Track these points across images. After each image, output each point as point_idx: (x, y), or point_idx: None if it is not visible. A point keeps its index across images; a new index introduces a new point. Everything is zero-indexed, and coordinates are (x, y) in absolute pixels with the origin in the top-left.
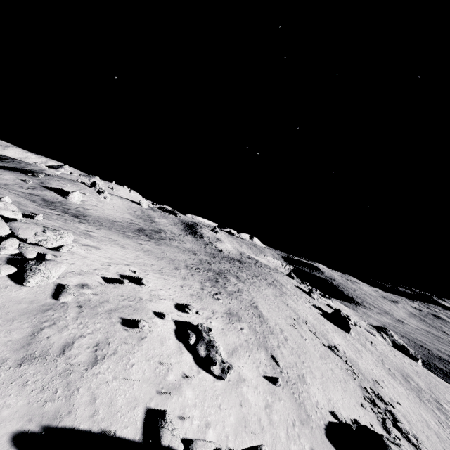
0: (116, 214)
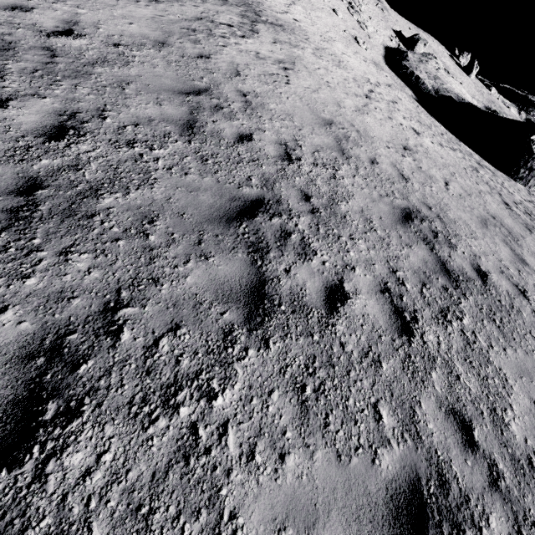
0: None
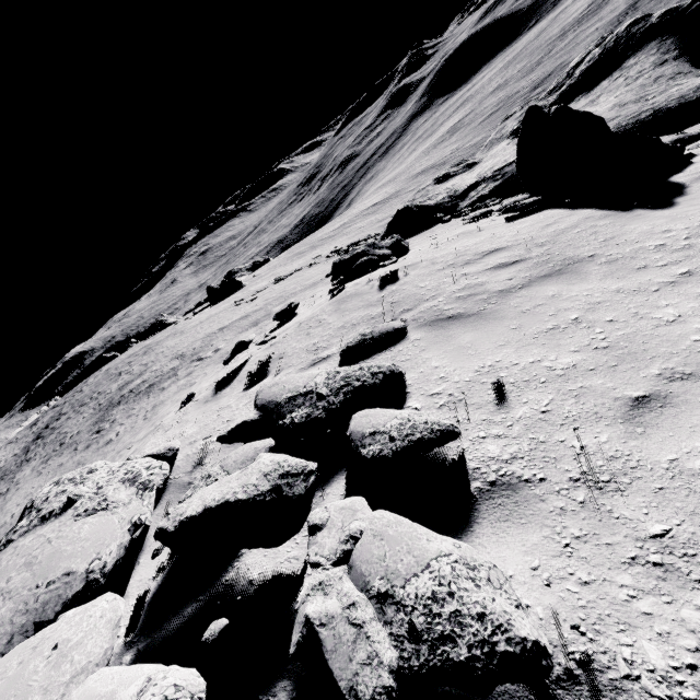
0: None
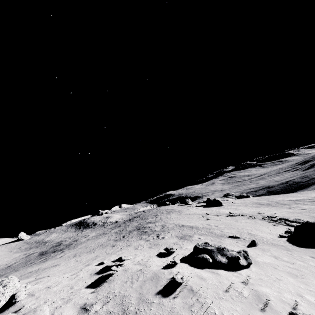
0: (3, 261)
